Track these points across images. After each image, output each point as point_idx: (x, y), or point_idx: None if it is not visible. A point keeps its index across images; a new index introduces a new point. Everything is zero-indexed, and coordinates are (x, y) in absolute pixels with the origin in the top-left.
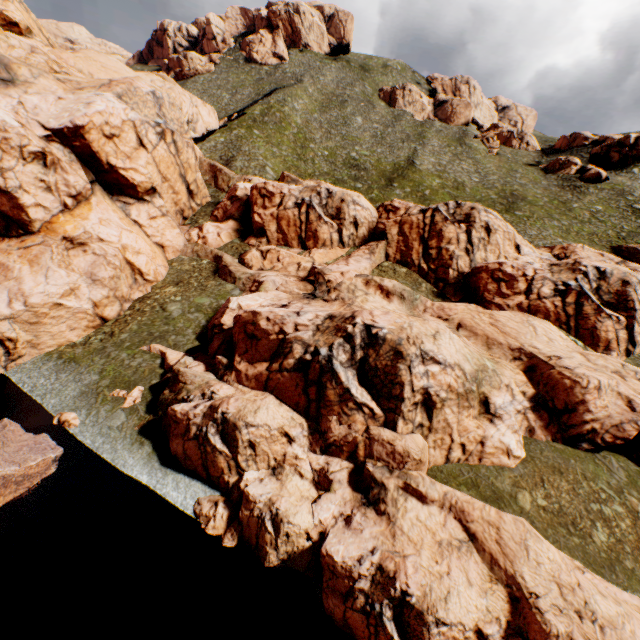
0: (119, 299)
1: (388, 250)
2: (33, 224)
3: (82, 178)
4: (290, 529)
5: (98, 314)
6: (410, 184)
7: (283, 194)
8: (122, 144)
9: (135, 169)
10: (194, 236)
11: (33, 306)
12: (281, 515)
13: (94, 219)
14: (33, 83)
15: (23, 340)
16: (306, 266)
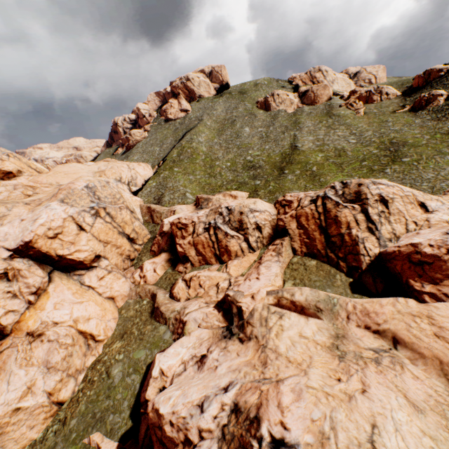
0: (73, 375)
1: (293, 244)
2: (6, 328)
3: (39, 276)
4: None
5: (54, 401)
6: (298, 167)
7: (194, 223)
8: (66, 236)
9: (79, 250)
10: (137, 277)
11: None
12: None
13: (49, 306)
14: (8, 214)
15: None
16: (223, 286)
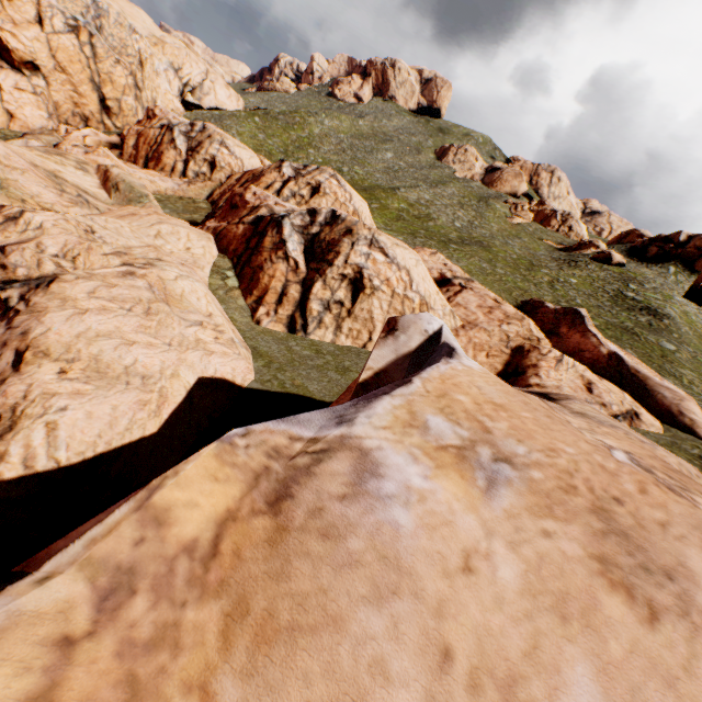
0: None
1: (216, 191)
2: None
3: None
4: None
5: None
6: (365, 196)
7: (162, 118)
8: (13, 10)
9: (15, 35)
10: (63, 129)
11: None
12: None
13: None
14: None
15: None
16: None
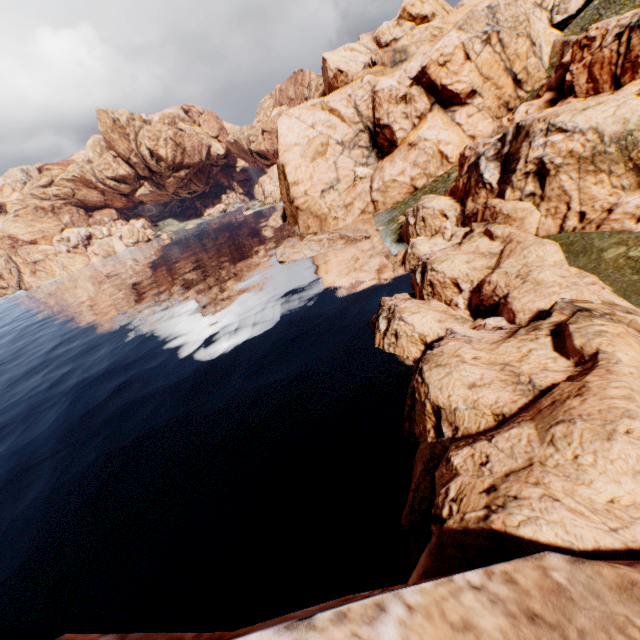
0: (426, 176)
1: None
2: (397, 142)
3: (424, 103)
4: (415, 251)
5: (412, 185)
6: None
7: (604, 32)
8: (451, 66)
9: (458, 81)
10: (504, 122)
11: (385, 183)
12: (413, 245)
13: (425, 128)
14: (415, 54)
15: (380, 202)
16: None
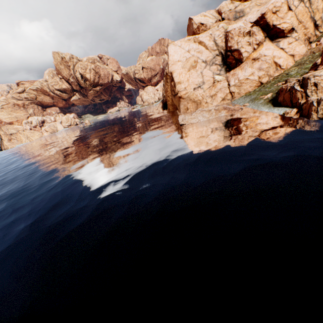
0: (268, 76)
1: None
2: (243, 59)
3: (261, 36)
4: None
5: (259, 81)
6: None
7: None
8: (279, 14)
9: (284, 22)
10: (312, 46)
11: (240, 80)
12: (322, 98)
13: (263, 49)
14: (249, 12)
15: (236, 92)
16: None
